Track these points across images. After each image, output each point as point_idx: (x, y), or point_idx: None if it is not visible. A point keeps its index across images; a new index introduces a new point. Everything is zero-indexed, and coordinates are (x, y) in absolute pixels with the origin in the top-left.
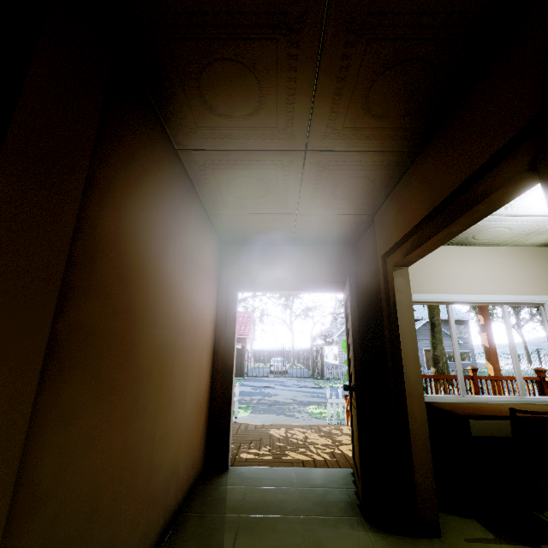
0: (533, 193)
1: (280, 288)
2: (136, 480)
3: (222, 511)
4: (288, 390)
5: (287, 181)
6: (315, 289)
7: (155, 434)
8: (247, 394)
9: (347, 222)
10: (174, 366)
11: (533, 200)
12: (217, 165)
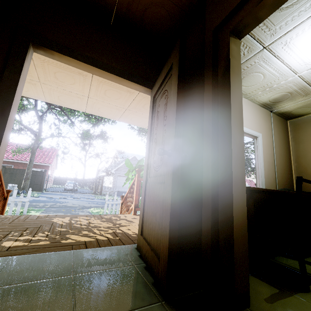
0: None
1: (89, 62)
2: None
3: None
4: (76, 200)
5: None
6: (127, 78)
7: None
8: (42, 201)
9: (177, 2)
10: None
11: (303, 41)
12: None
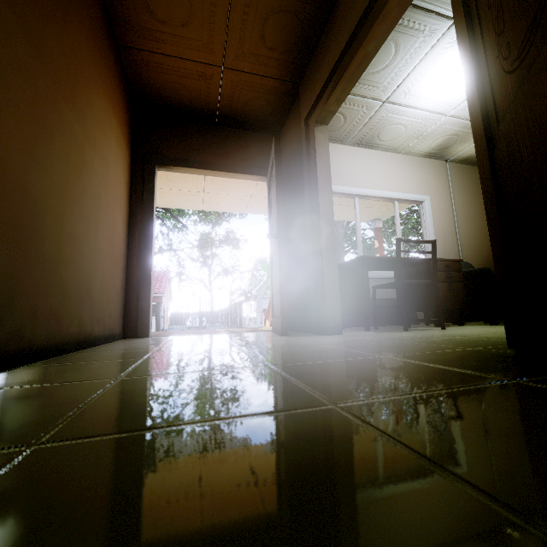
0: (425, 75)
1: (203, 167)
2: (42, 241)
3: (145, 343)
4: None
5: None
6: (240, 172)
7: (63, 220)
8: None
9: (273, 92)
10: (83, 173)
11: (425, 87)
12: None
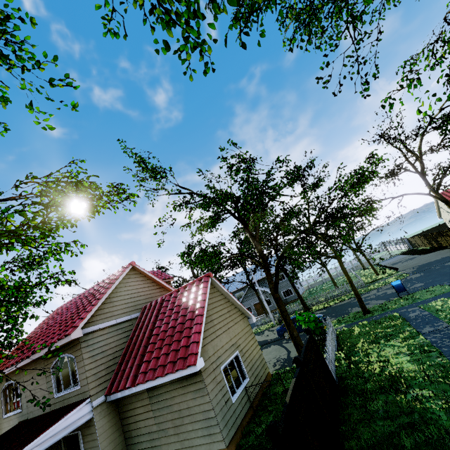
0: None
1: None
2: None
3: None
4: None
5: None
6: None
7: None
8: None
9: None
10: None
11: None
12: None
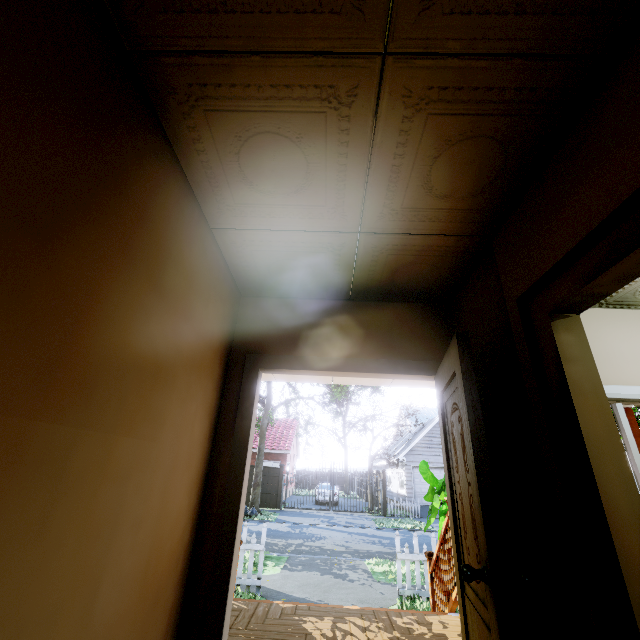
0: None
1: (329, 367)
2: None
3: None
4: (338, 530)
5: (344, 147)
6: (387, 370)
7: None
8: (281, 535)
9: (442, 253)
10: (53, 515)
11: None
12: (212, 101)
